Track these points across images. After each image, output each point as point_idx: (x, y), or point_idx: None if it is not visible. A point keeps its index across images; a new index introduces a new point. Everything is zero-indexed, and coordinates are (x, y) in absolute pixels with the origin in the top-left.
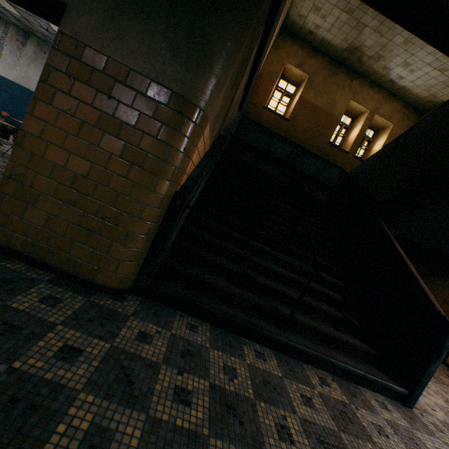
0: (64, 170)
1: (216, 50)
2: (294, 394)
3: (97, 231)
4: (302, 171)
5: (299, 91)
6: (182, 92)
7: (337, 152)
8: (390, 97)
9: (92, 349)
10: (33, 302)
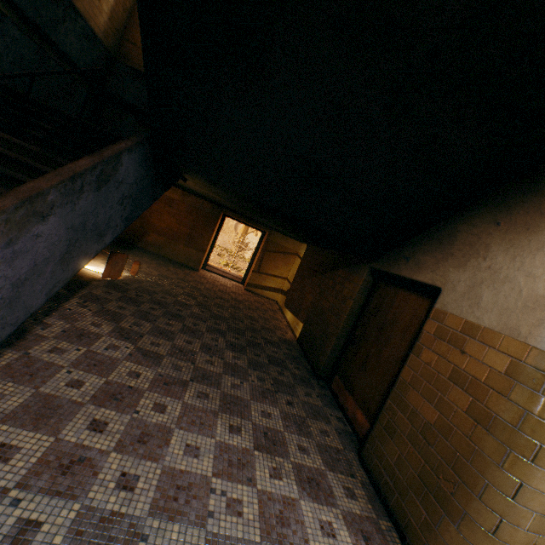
0: None
1: None
2: None
3: None
4: None
5: None
6: None
7: None
8: None
9: None
10: None
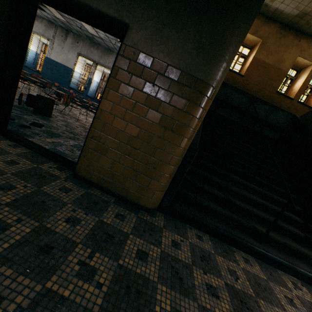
0: (123, 133)
1: (229, 45)
2: (279, 295)
3: (142, 172)
4: (253, 115)
5: (253, 53)
6: (203, 78)
7: (283, 99)
8: None
9: (152, 252)
10: (112, 217)
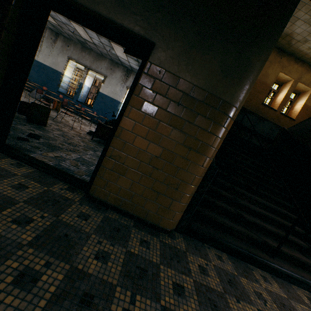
0: (145, 152)
1: (254, 69)
2: None
3: (163, 192)
4: (241, 124)
5: None
6: (228, 100)
7: (267, 110)
8: (310, 69)
9: (186, 284)
10: (137, 246)
